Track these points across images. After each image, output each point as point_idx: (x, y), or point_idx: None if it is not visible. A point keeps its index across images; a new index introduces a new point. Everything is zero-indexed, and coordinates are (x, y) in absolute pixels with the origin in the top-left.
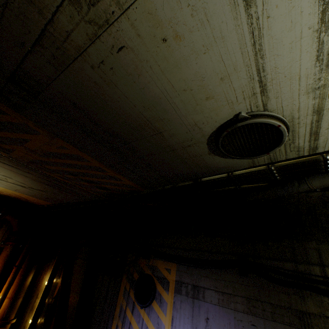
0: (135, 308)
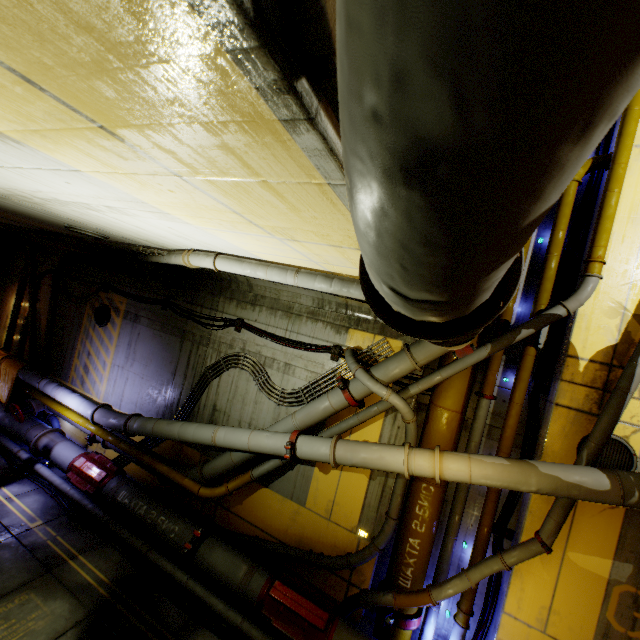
0: (96, 327)
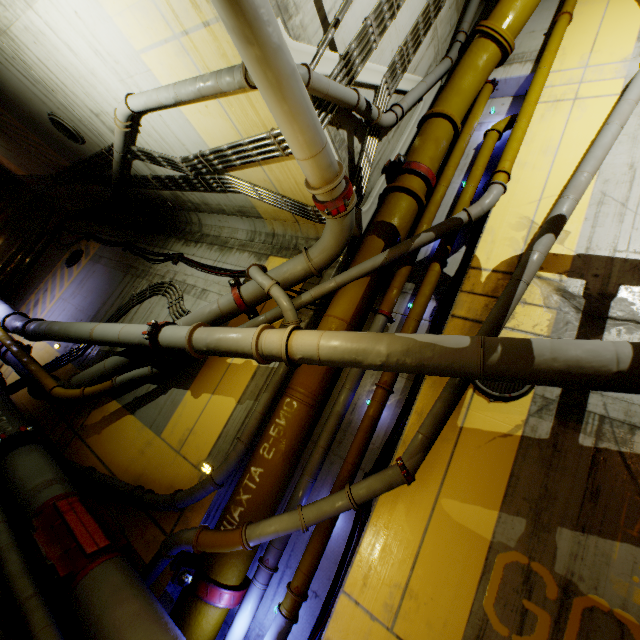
0: (64, 268)
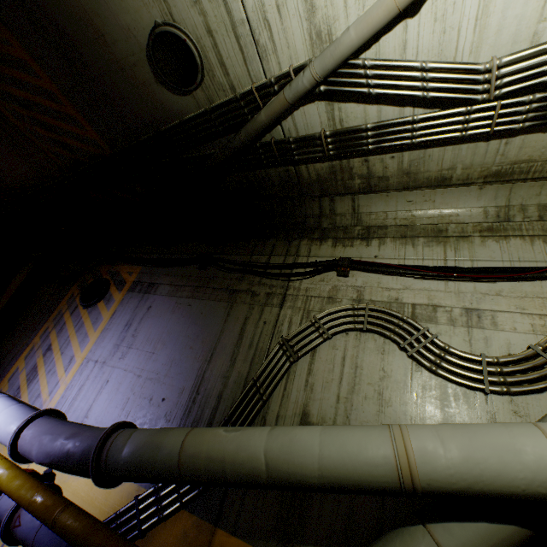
0: (77, 310)
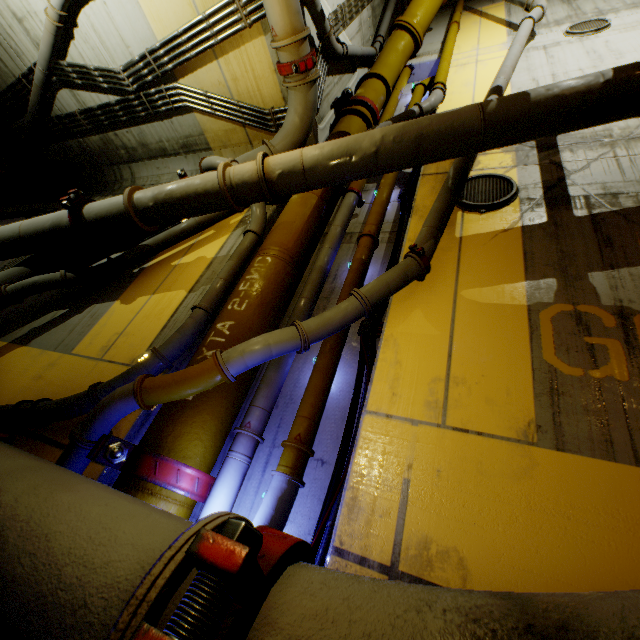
0: None
